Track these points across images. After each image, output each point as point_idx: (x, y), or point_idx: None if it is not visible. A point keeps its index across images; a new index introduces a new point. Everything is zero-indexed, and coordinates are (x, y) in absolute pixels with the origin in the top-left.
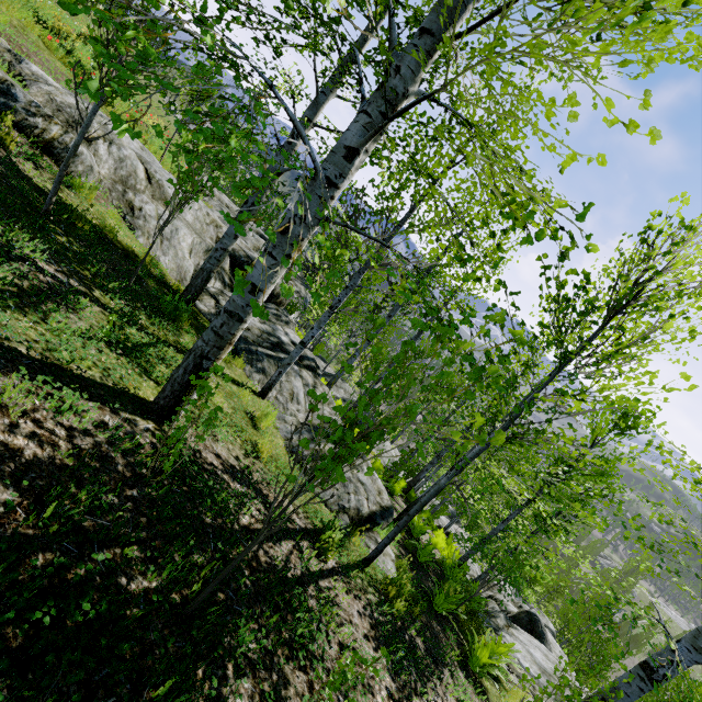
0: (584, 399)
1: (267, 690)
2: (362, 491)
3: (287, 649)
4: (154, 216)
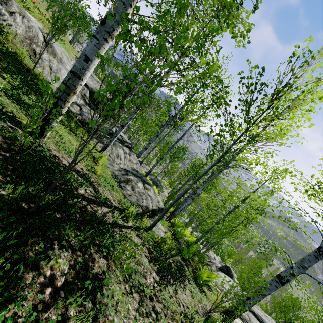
0: (257, 141)
1: (80, 261)
2: (149, 199)
3: (97, 247)
4: (47, 60)
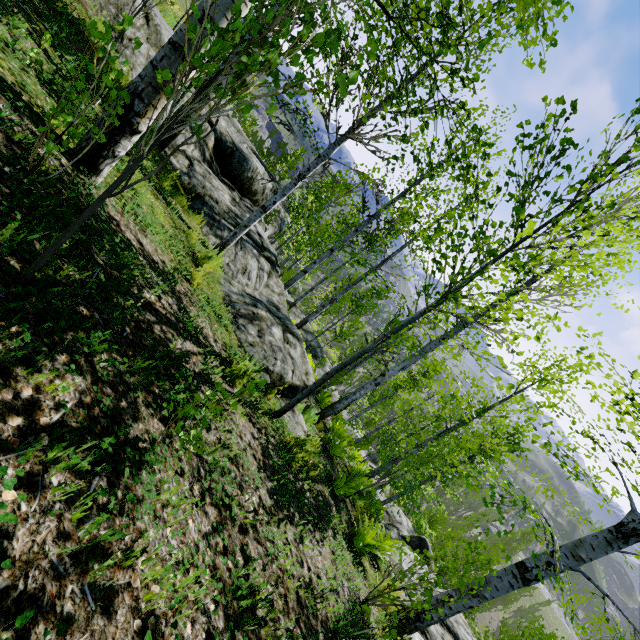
0: (531, 271)
1: (106, 403)
2: (290, 363)
3: (151, 397)
4: (143, 54)
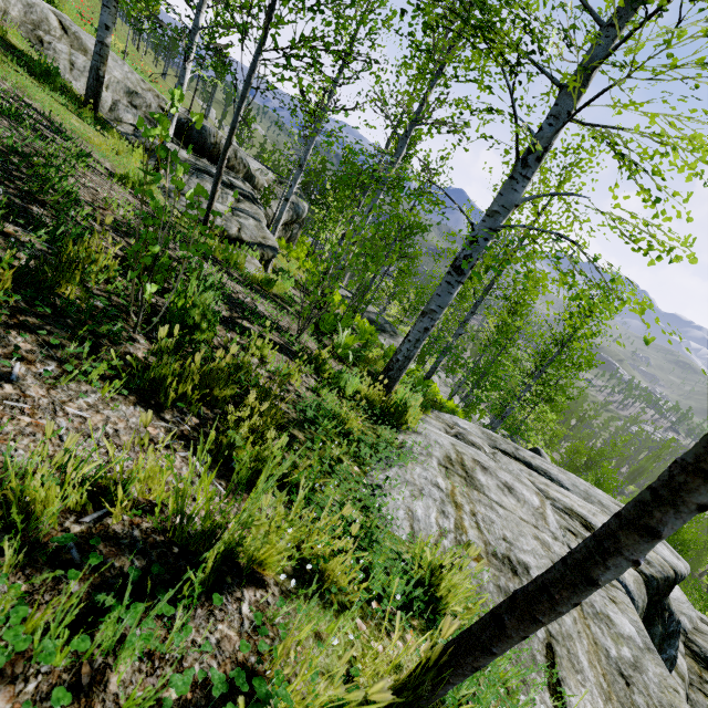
0: None
1: None
2: (235, 224)
3: None
4: (65, 53)
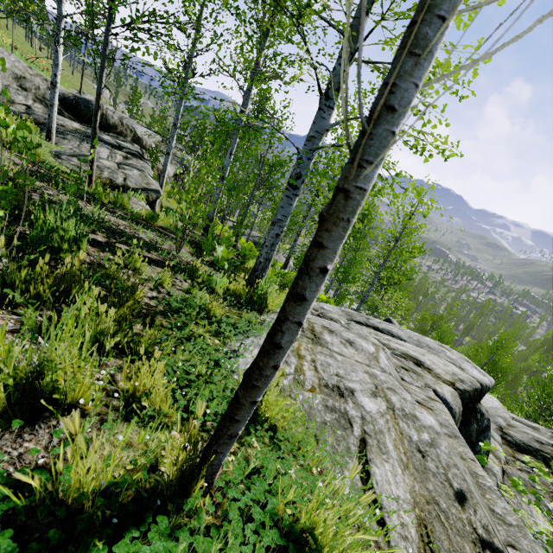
0: None
1: None
2: (120, 175)
3: None
4: None
